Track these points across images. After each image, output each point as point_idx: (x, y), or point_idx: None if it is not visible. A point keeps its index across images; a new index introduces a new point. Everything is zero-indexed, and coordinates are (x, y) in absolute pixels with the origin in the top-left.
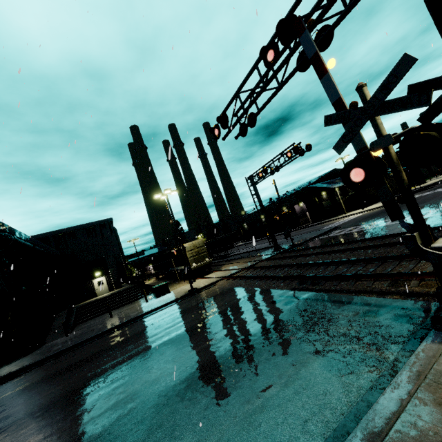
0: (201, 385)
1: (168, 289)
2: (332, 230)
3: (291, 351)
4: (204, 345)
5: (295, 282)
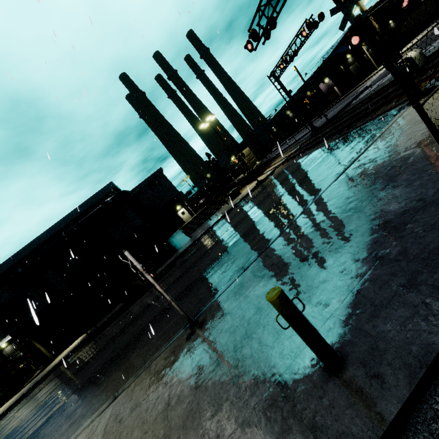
0: (299, 186)
1: (239, 192)
2: (362, 92)
3: (339, 155)
4: (290, 183)
5: (335, 136)
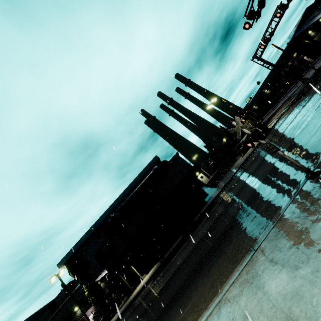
0: None
1: None
2: None
3: None
4: (317, 102)
5: None
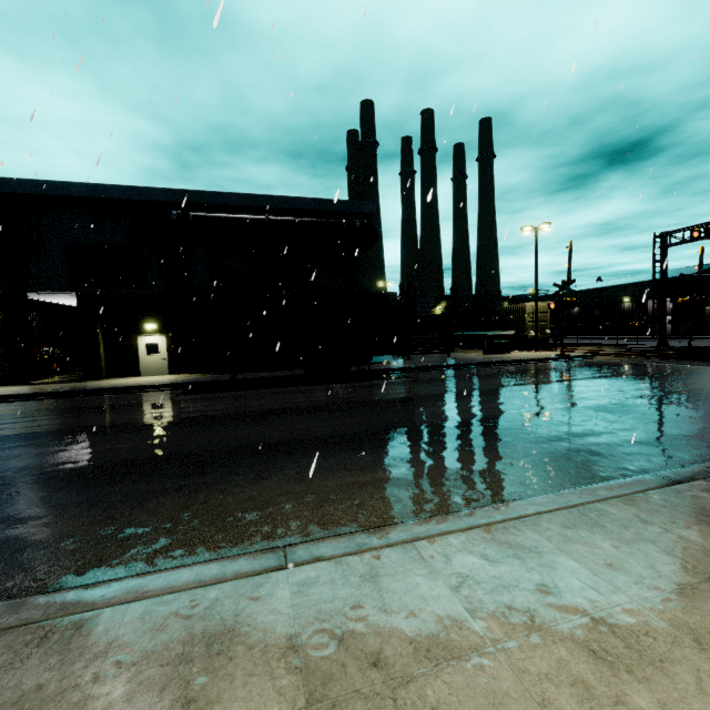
0: None
1: (509, 349)
2: None
3: None
4: None
5: None
